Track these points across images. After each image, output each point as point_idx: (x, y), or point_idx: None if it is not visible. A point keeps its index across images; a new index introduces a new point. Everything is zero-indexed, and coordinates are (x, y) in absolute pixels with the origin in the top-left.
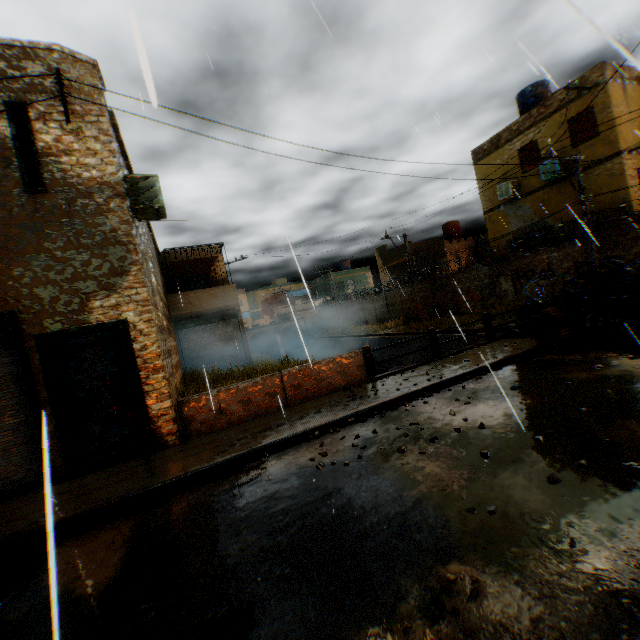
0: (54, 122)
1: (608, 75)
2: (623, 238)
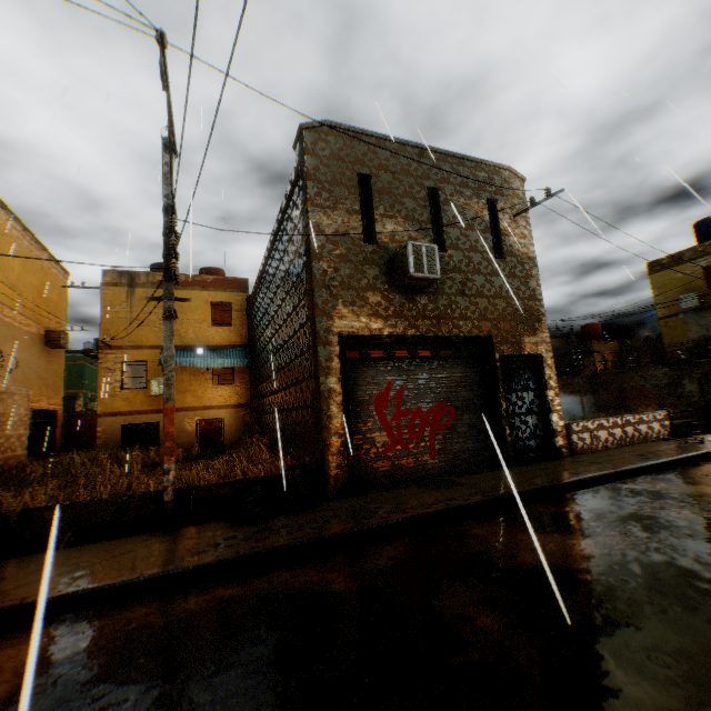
0: (506, 214)
1: None
2: None
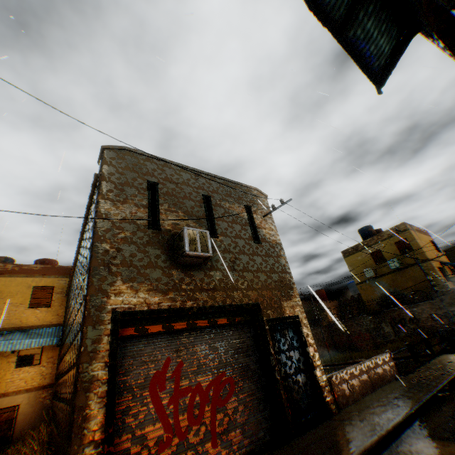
0: (258, 215)
1: (407, 227)
2: (452, 300)
